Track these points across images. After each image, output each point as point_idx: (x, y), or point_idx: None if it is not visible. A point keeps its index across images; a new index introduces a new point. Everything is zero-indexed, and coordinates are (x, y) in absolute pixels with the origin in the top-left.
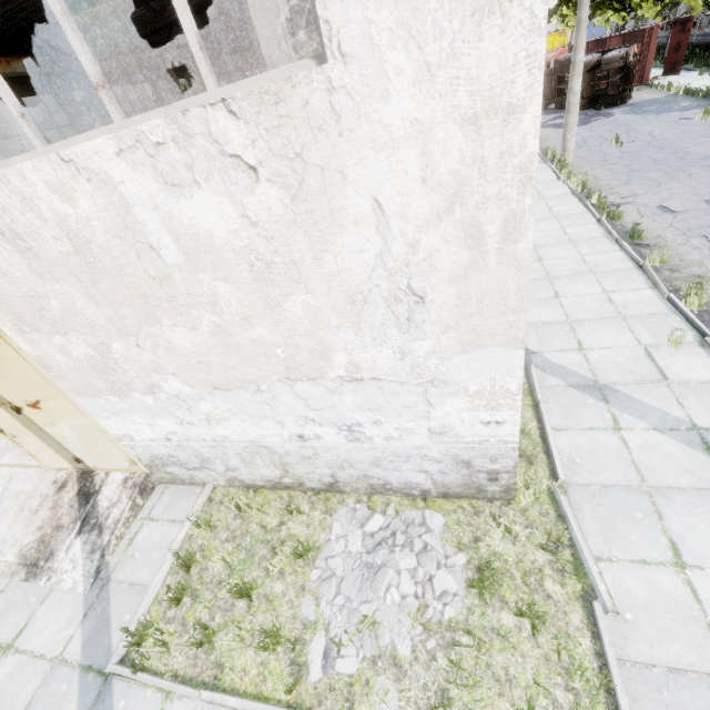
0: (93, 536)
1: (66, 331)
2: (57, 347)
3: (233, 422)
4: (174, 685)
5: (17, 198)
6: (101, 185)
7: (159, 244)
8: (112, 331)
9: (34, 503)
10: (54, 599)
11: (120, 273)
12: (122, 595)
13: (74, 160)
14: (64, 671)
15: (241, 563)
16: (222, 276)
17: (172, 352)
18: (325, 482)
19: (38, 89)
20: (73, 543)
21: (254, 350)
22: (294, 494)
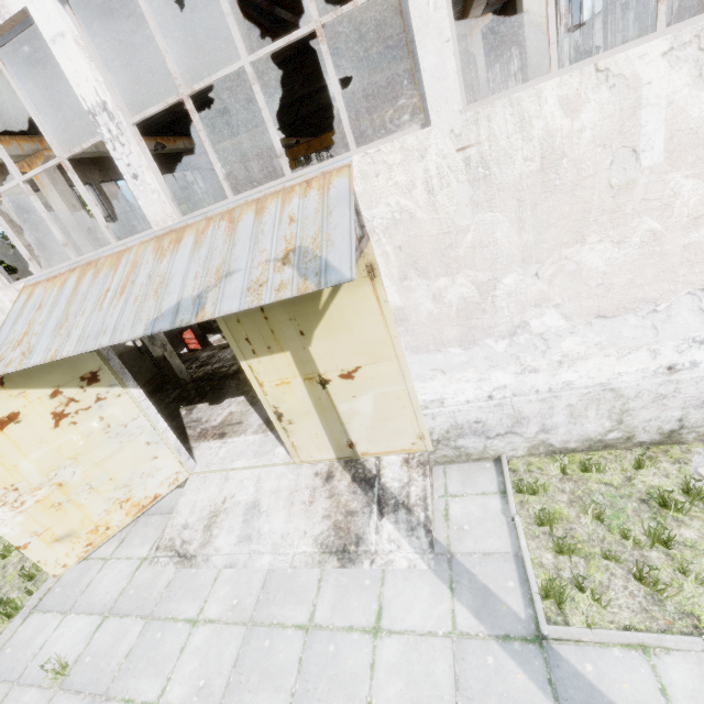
0: (402, 515)
1: (458, 270)
2: (432, 293)
3: (592, 360)
4: (656, 635)
5: (514, 120)
6: (621, 91)
7: (644, 146)
8: (516, 261)
9: (303, 495)
10: (396, 579)
11: (574, 188)
12: (483, 565)
13: (610, 68)
14: (475, 644)
15: (612, 518)
16: (697, 172)
17: (573, 276)
18: (665, 430)
19: (172, 168)
20: (380, 524)
21: (680, 258)
22: (617, 452)
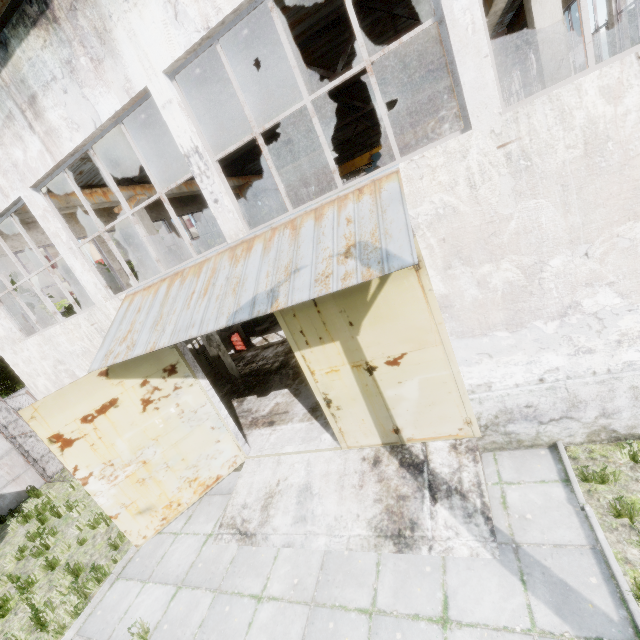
0: (456, 501)
1: (502, 256)
2: (476, 279)
3: None
4: None
5: (554, 114)
6: None
7: None
8: (563, 242)
9: (353, 479)
10: (459, 567)
11: (622, 168)
12: (555, 557)
13: None
14: None
15: None
16: None
17: (627, 253)
18: None
19: None
20: (434, 509)
21: None
22: None
